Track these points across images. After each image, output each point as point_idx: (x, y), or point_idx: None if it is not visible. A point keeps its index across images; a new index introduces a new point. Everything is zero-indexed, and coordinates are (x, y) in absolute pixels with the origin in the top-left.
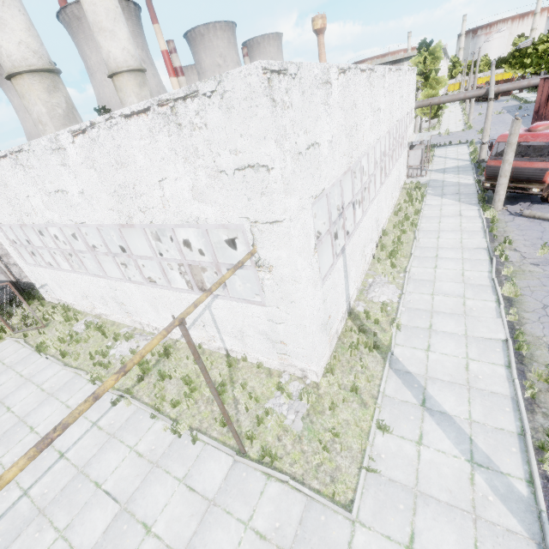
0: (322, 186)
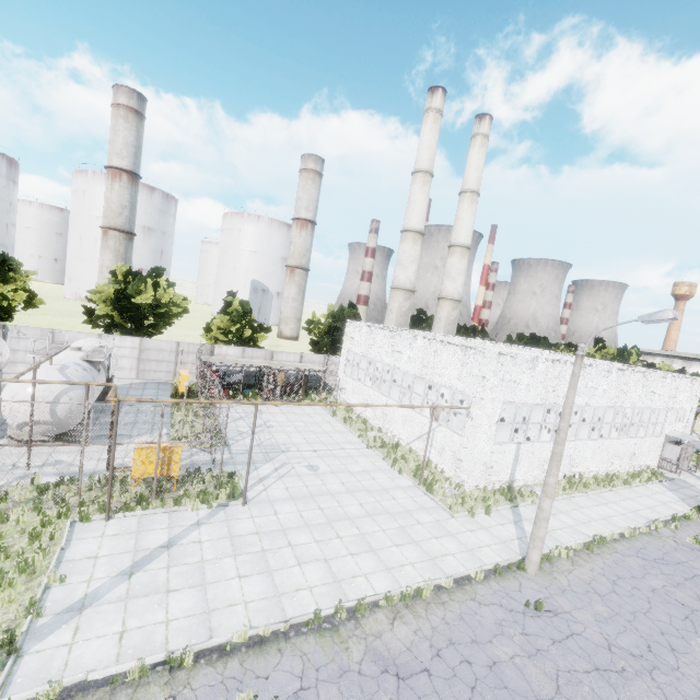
0: (514, 400)
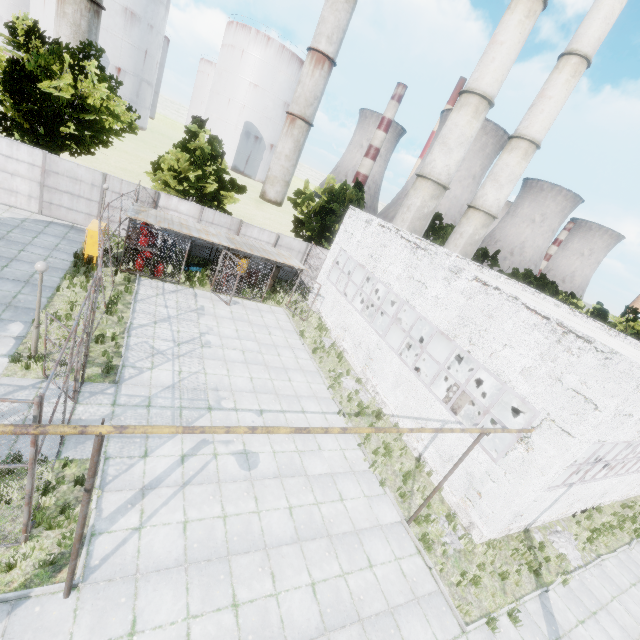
0: (608, 438)
